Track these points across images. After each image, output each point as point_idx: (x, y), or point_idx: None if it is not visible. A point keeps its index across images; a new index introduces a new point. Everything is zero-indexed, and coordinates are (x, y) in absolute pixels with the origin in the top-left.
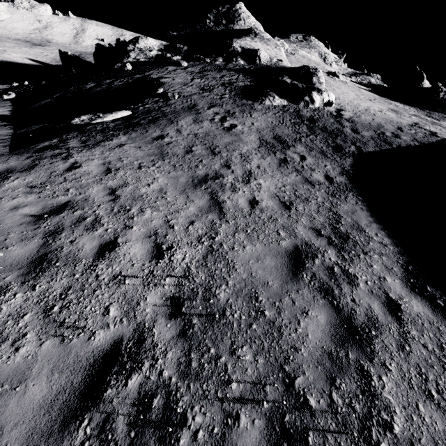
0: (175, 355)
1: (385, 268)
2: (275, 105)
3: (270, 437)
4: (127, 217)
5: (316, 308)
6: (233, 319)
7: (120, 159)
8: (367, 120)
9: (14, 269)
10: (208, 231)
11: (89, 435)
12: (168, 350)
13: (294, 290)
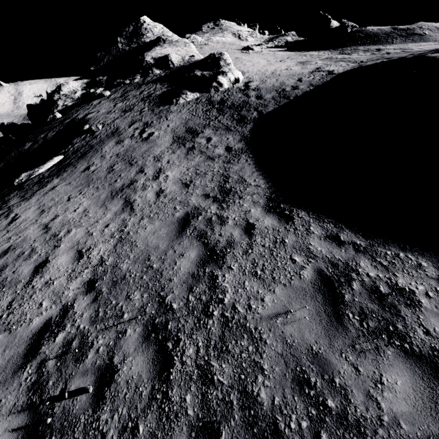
0: (89, 313)
1: (253, 203)
2: (189, 101)
3: (144, 334)
4: (57, 240)
5: (191, 249)
6: (131, 278)
7: (53, 199)
8: (271, 83)
9: None
10: (120, 227)
11: (31, 373)
12: (84, 312)
13: (177, 244)
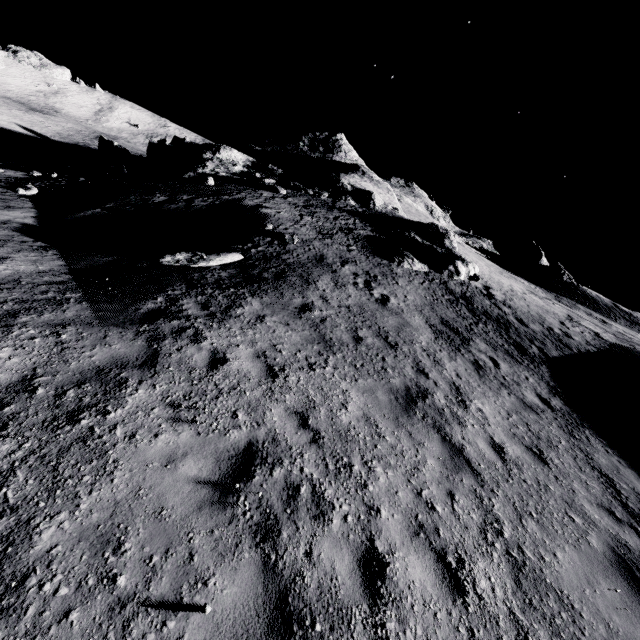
0: None
1: None
2: (416, 270)
3: None
4: (357, 482)
5: None
6: None
7: (276, 348)
8: (524, 307)
9: None
10: (484, 516)
11: None
12: None
13: None
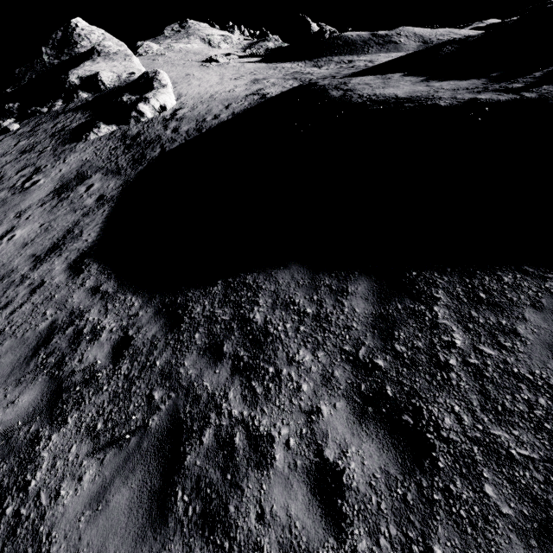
0: None
1: (65, 260)
2: (102, 136)
3: None
4: None
5: None
6: None
7: None
8: (199, 111)
9: None
10: None
11: None
12: None
13: None
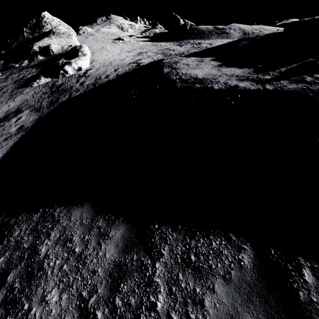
0: None
1: None
2: (41, 84)
3: None
4: None
5: None
6: None
7: None
8: (100, 71)
9: None
10: None
11: None
12: None
13: None
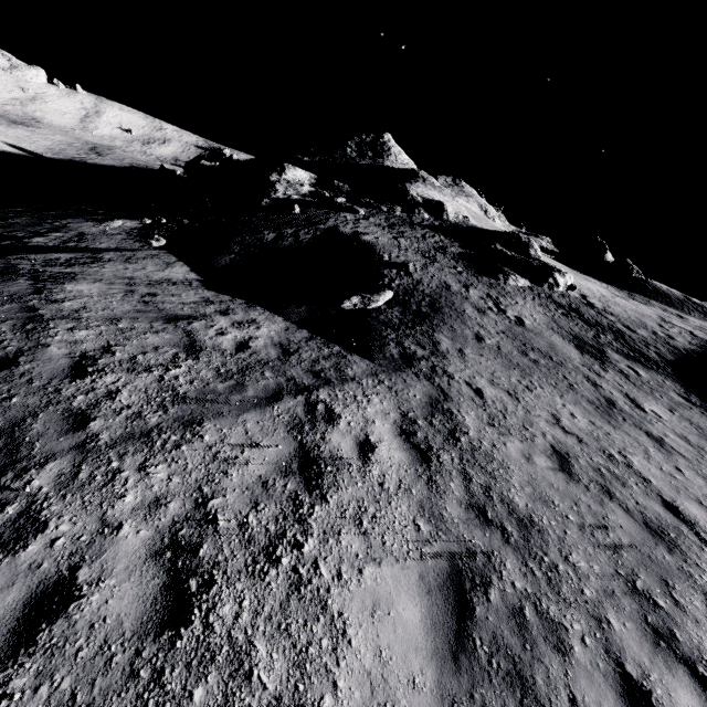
0: None
1: None
2: (521, 286)
3: None
4: (625, 465)
5: None
6: None
7: (495, 376)
8: (623, 313)
9: (654, 545)
10: (705, 480)
11: None
12: None
13: None
